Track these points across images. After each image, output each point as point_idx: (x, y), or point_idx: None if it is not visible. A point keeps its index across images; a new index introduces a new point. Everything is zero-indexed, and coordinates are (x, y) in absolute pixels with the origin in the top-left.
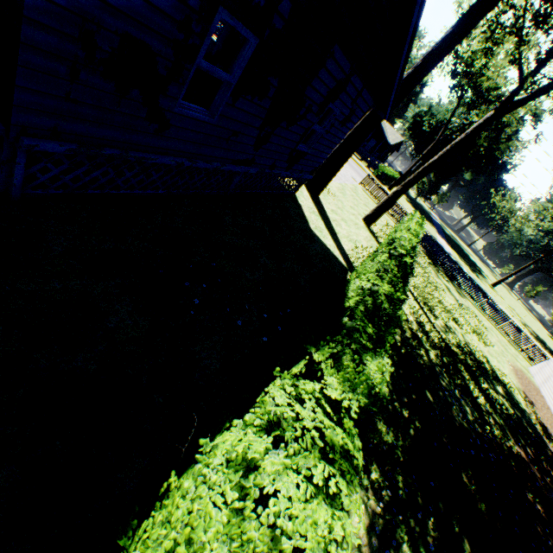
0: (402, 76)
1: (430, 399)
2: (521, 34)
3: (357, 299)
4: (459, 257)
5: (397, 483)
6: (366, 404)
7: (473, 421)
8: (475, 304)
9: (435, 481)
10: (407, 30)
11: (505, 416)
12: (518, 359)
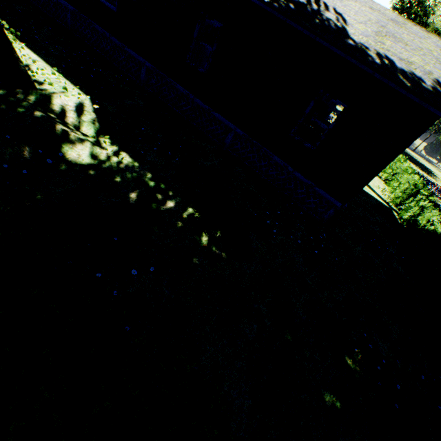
0: None
1: None
2: None
3: None
4: (415, 166)
5: None
6: None
7: None
8: None
9: None
10: None
11: None
12: None
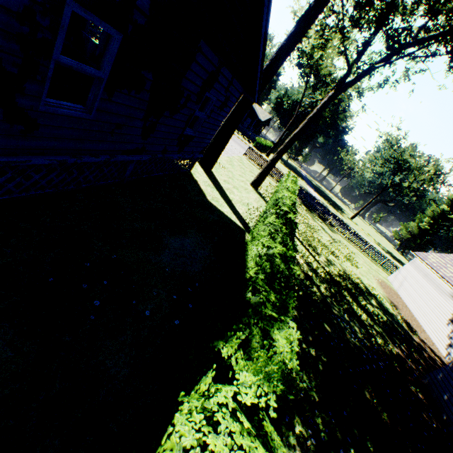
0: (262, 67)
1: (329, 330)
2: (343, 33)
3: (256, 269)
4: (325, 201)
5: (318, 426)
6: (283, 390)
7: (362, 337)
8: (343, 236)
9: (346, 409)
10: (260, 28)
11: (382, 324)
12: (380, 273)
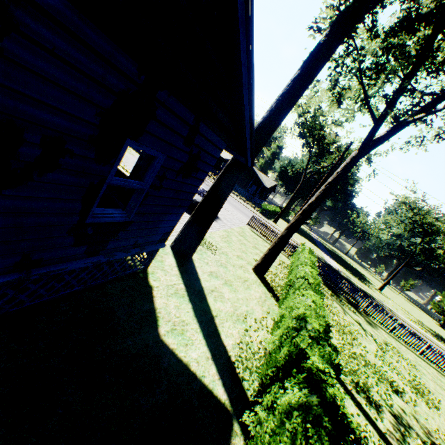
0: (251, 100)
1: None
2: (362, 83)
3: None
4: (346, 270)
5: None
6: None
7: None
8: (387, 330)
9: None
10: None
11: None
12: None
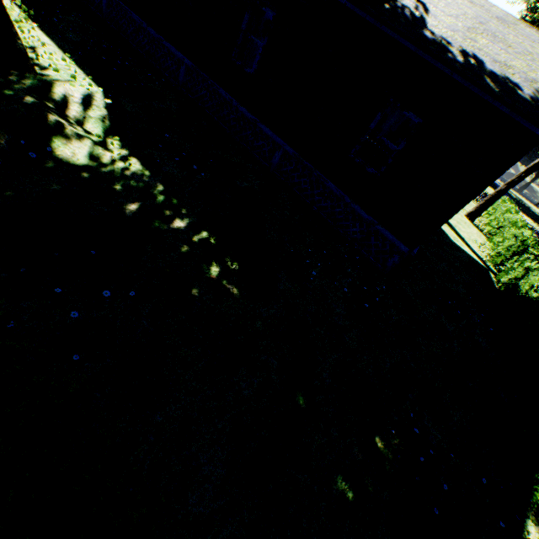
0: None
1: None
2: None
3: None
4: (535, 224)
5: None
6: None
7: None
8: None
9: None
10: None
11: None
12: None
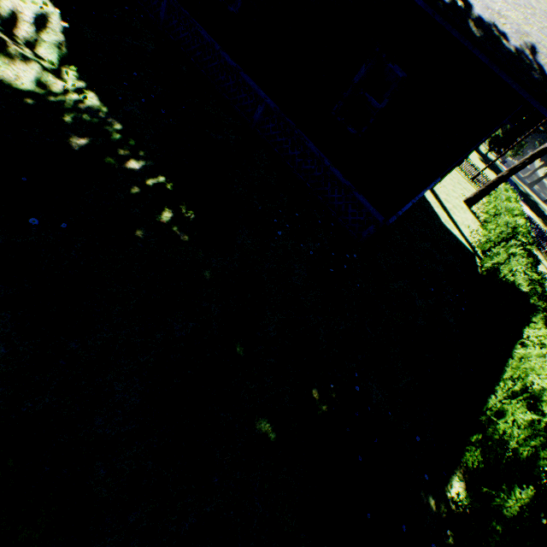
0: None
1: None
2: None
3: (529, 287)
4: (538, 220)
5: None
6: None
7: None
8: None
9: None
10: None
11: None
12: None
